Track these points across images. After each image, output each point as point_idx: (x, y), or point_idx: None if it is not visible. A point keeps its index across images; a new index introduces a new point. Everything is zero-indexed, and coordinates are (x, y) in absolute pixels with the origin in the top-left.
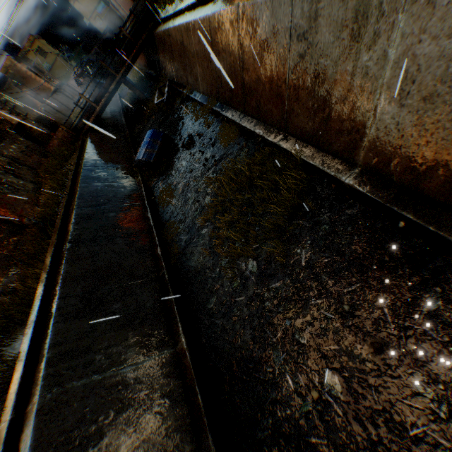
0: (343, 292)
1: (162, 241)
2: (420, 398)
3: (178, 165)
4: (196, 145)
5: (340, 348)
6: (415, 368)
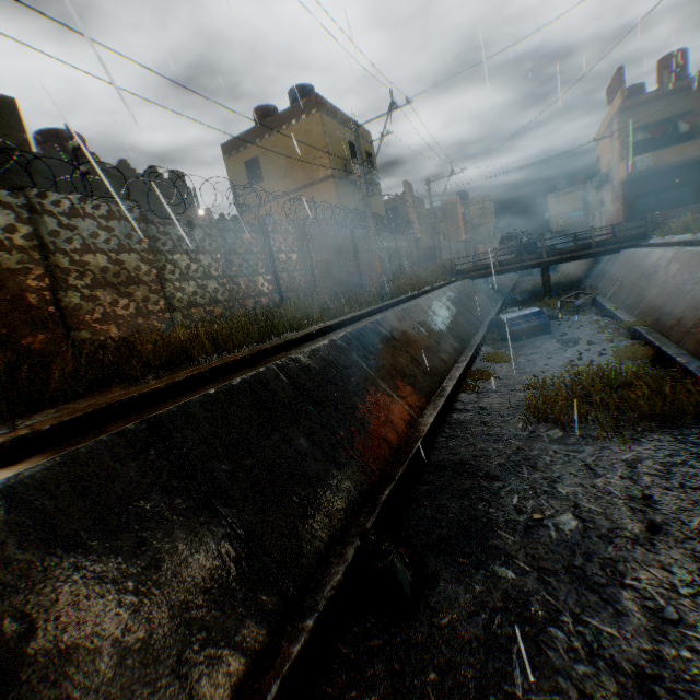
0: (652, 490)
1: (465, 375)
2: (666, 573)
3: (536, 349)
4: (577, 347)
5: (602, 512)
6: (685, 559)
